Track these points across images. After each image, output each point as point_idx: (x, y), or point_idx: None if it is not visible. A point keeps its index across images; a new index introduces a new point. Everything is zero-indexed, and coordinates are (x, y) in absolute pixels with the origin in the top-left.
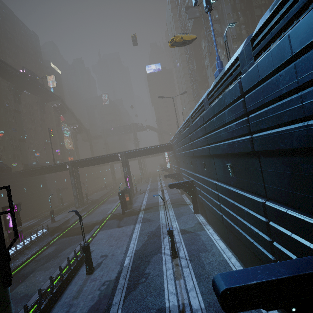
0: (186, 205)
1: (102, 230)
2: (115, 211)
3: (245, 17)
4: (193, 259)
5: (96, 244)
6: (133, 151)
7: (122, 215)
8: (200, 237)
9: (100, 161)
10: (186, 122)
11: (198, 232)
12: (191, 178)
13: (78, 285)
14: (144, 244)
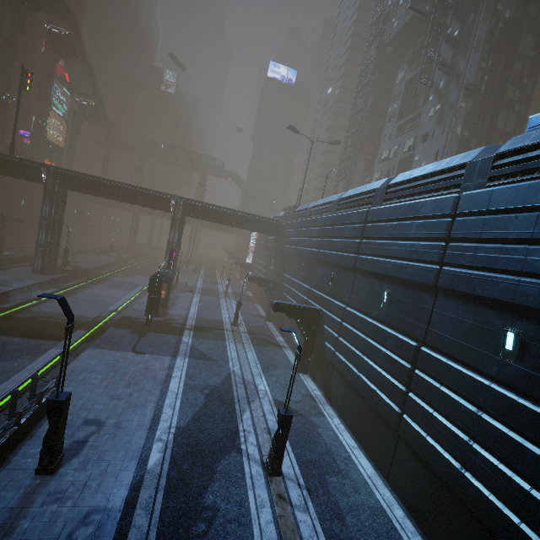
0: (277, 346)
1: (95, 347)
2: (124, 309)
3: (494, 63)
4: (314, 489)
5: (74, 380)
6: (204, 206)
7: (144, 325)
8: (319, 432)
9: (127, 196)
10: (355, 196)
11: (313, 417)
12: (317, 305)
13: (2, 508)
14: (197, 415)
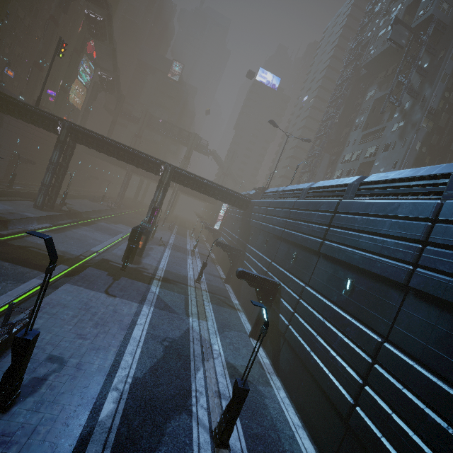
0: (233, 308)
1: (73, 283)
2: (105, 251)
3: None
4: None
5: (47, 313)
6: (188, 175)
7: (120, 269)
8: (266, 403)
9: (125, 156)
10: (326, 187)
11: (261, 386)
12: (276, 278)
13: None
14: (154, 367)
